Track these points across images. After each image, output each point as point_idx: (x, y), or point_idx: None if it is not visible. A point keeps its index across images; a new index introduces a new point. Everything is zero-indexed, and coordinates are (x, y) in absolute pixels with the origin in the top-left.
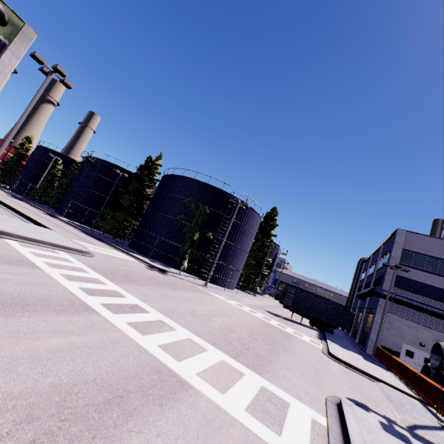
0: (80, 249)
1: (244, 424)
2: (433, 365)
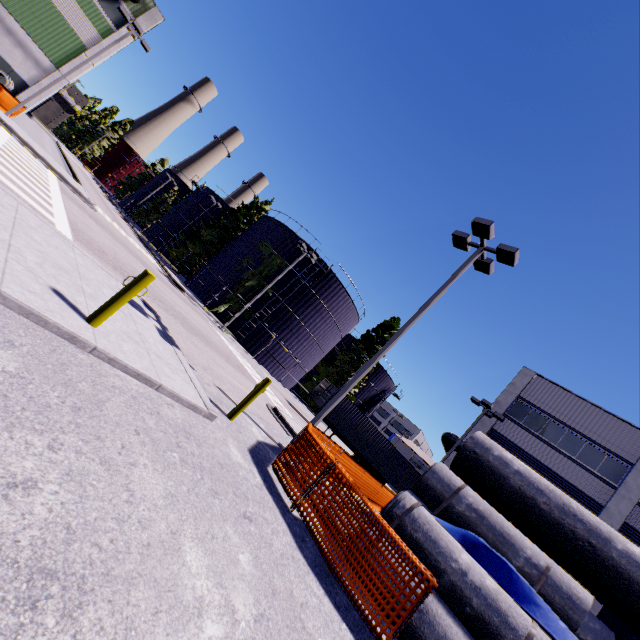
0: (80, 191)
1: None
2: None
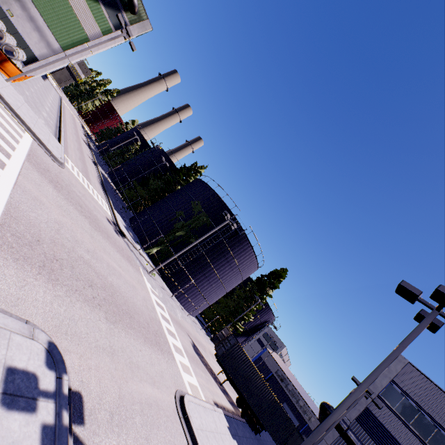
0: (52, 152)
1: None
2: None
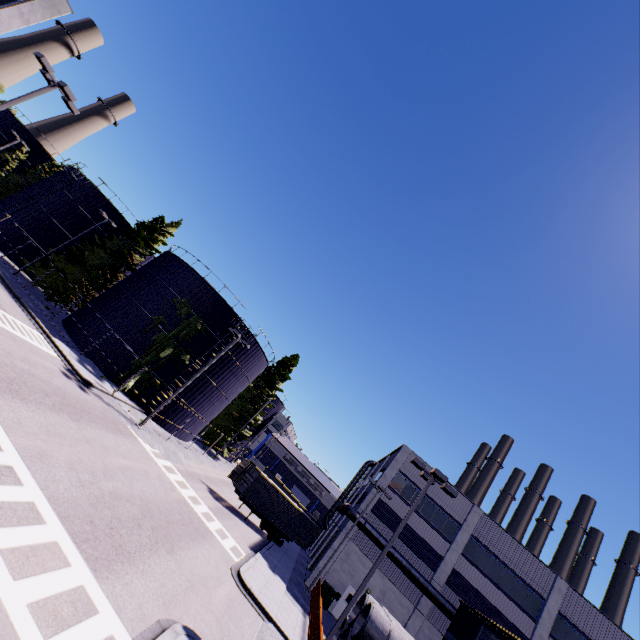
0: None
1: (11, 618)
2: (351, 619)
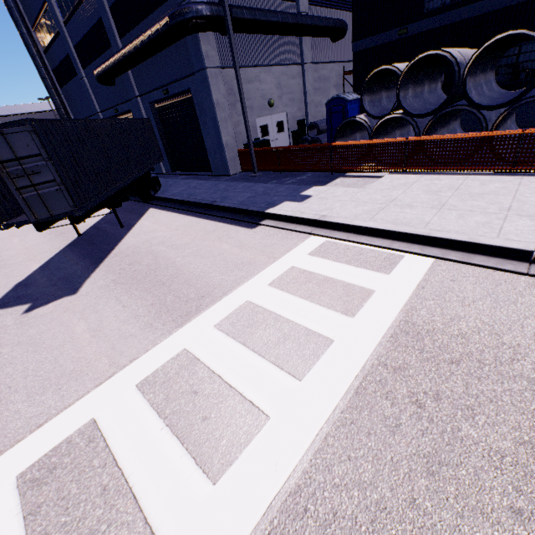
0: None
1: None
2: (410, 110)
